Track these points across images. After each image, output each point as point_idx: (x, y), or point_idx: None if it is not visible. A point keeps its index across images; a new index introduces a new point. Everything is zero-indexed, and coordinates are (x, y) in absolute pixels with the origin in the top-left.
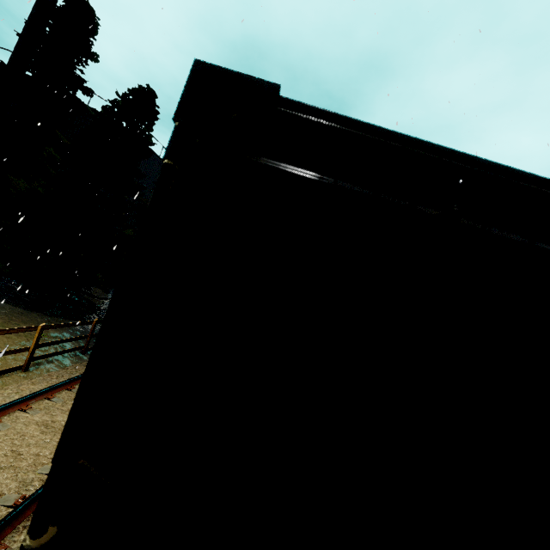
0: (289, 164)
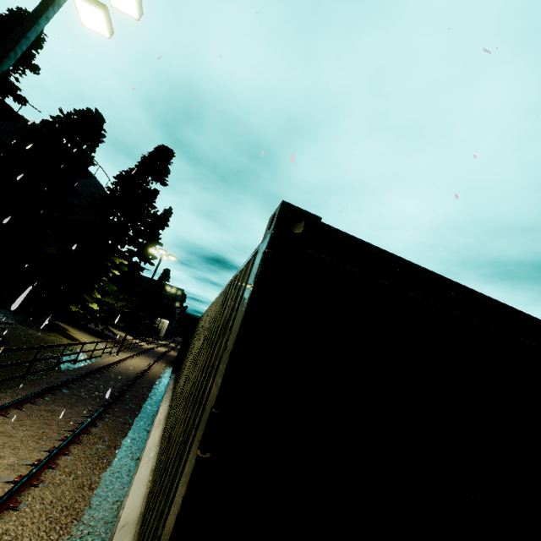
0: (322, 254)
